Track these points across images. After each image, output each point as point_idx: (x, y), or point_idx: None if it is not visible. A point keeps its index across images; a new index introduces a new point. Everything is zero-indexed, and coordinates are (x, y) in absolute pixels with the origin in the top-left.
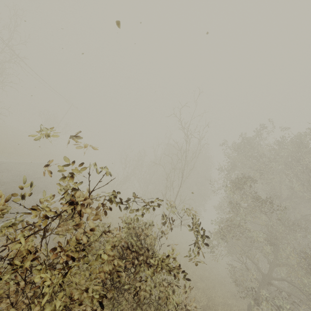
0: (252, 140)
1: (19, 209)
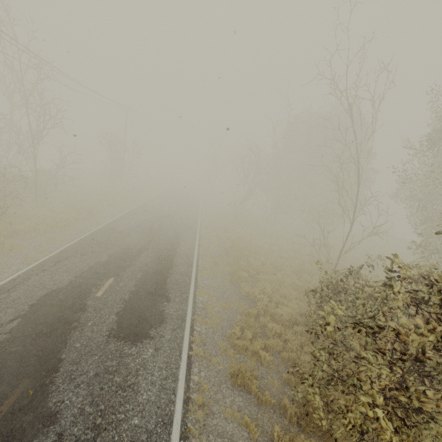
0: None
1: (185, 271)
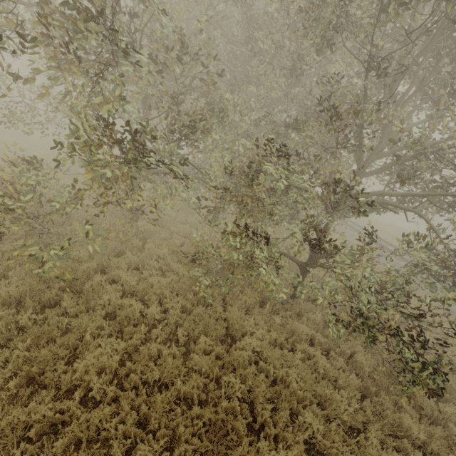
0: None
1: None
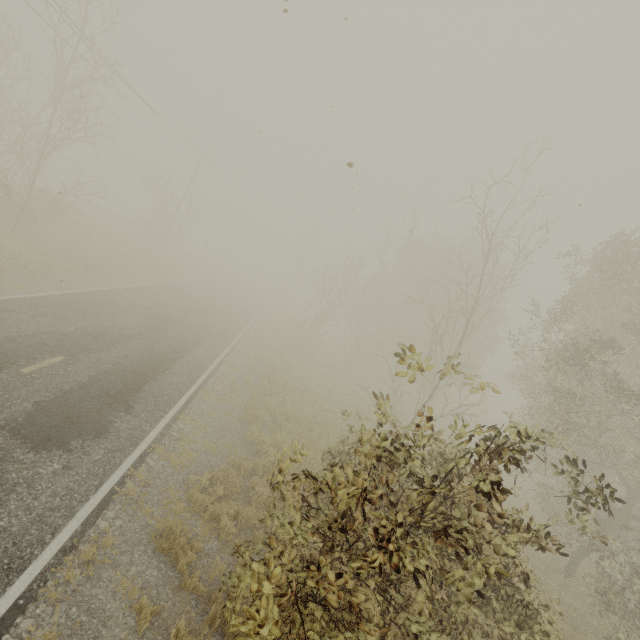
0: (630, 244)
1: (180, 384)
